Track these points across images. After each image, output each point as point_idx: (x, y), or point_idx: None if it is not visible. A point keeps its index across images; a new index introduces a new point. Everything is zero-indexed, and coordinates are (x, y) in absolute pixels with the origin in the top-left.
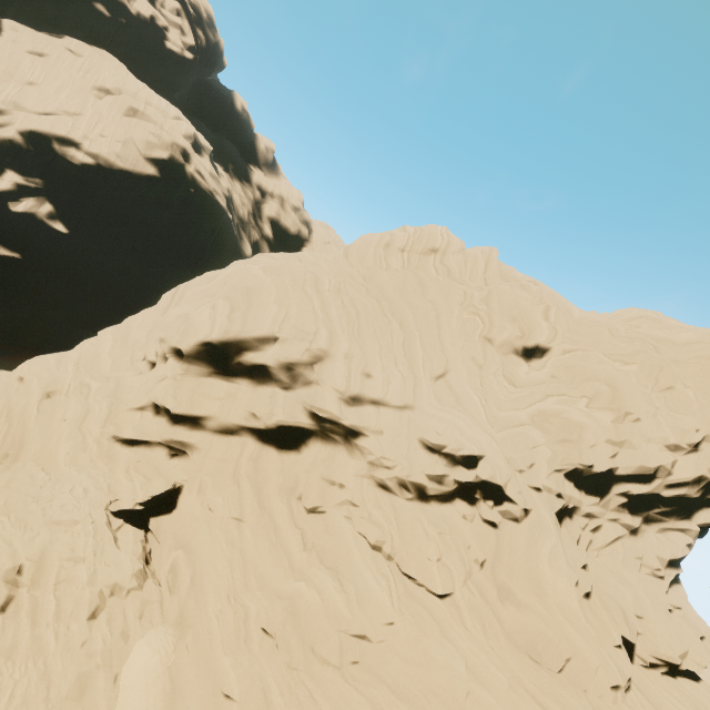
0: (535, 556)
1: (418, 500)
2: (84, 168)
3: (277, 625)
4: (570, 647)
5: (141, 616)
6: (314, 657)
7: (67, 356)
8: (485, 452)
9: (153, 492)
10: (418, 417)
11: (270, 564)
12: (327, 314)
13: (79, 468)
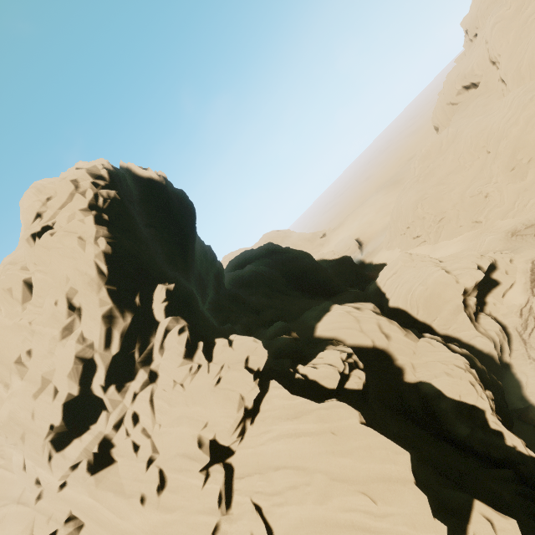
0: (113, 528)
1: None
2: None
3: None
4: None
5: None
6: None
7: None
8: None
9: None
10: None
11: None
12: None
13: None
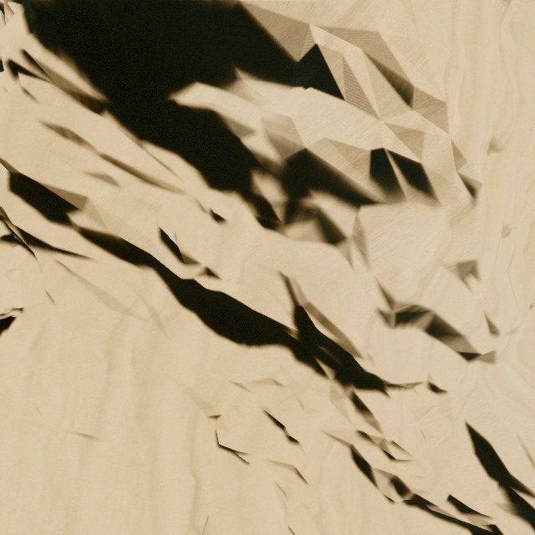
0: None
1: (403, 502)
2: None
3: None
4: None
5: None
6: None
7: None
8: None
9: None
10: (493, 391)
11: None
12: (474, 63)
13: None
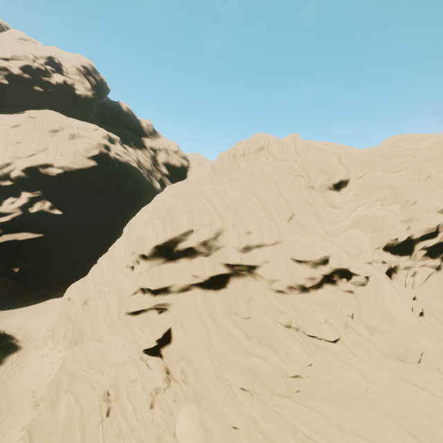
0: (381, 301)
1: (302, 292)
2: (59, 176)
3: (248, 384)
4: (420, 346)
5: (175, 401)
6: (274, 395)
7: (86, 279)
8: (330, 252)
9: (157, 334)
10: (285, 246)
11: (232, 353)
12: (215, 207)
13: (115, 335)
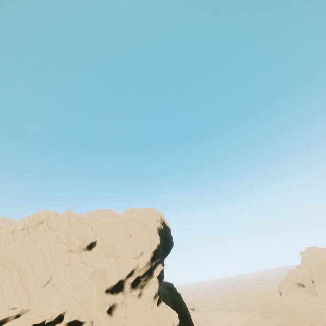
0: None
1: None
2: None
3: None
4: None
5: None
6: None
7: None
8: (67, 308)
9: None
10: (32, 314)
11: None
12: None
13: None
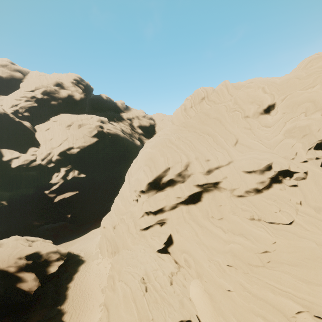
0: (321, 188)
1: (257, 193)
2: (78, 153)
3: (231, 261)
4: None
5: (185, 279)
6: (251, 266)
7: (110, 213)
8: (272, 160)
9: (163, 239)
10: (237, 163)
11: (216, 244)
12: (180, 149)
13: (137, 244)
